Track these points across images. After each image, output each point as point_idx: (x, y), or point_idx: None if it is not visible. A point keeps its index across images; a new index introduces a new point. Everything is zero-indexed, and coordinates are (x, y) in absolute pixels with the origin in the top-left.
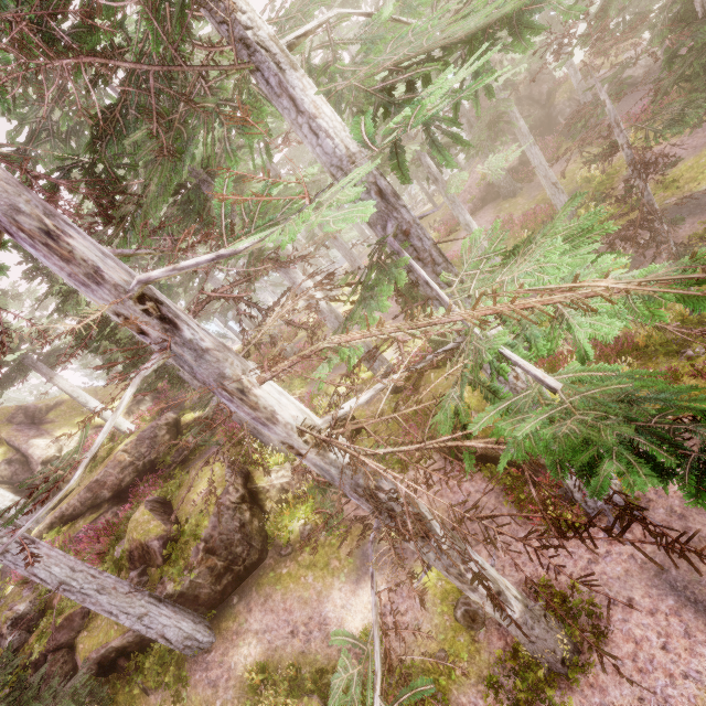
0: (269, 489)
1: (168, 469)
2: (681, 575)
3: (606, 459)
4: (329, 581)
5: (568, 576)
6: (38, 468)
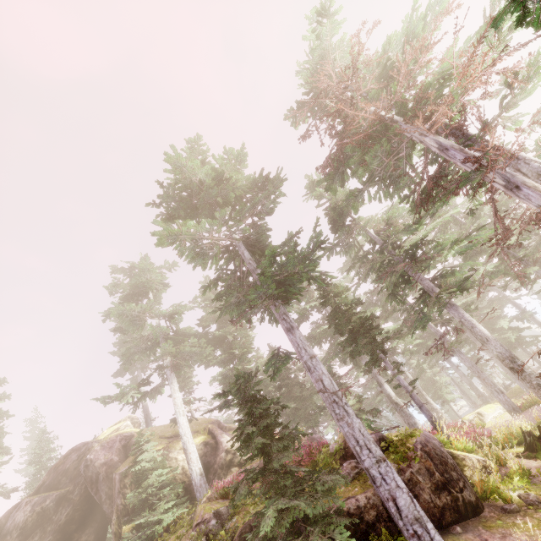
0: (464, 458)
1: None
2: None
3: None
4: None
5: None
6: (221, 453)
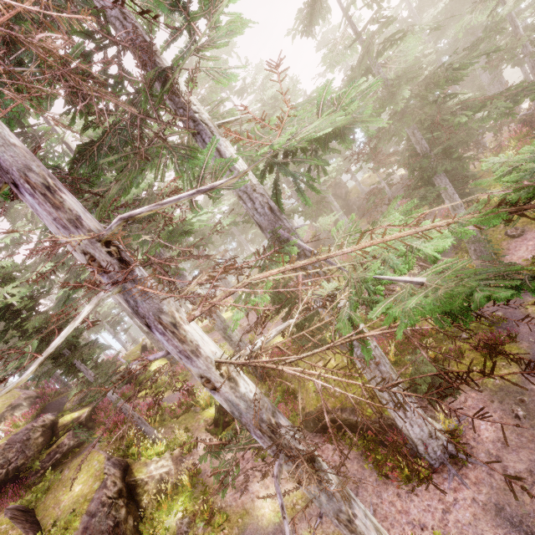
0: (148, 481)
1: (33, 476)
2: (514, 510)
3: (476, 293)
4: None
5: (466, 415)
6: None
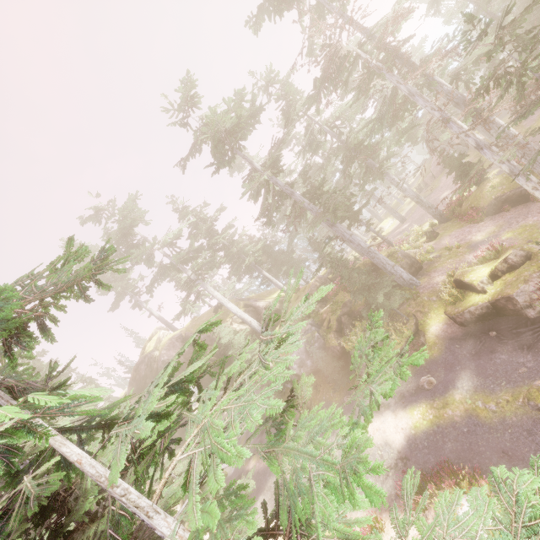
0: (409, 253)
1: None
2: None
3: None
4: (461, 257)
5: None
6: (263, 311)
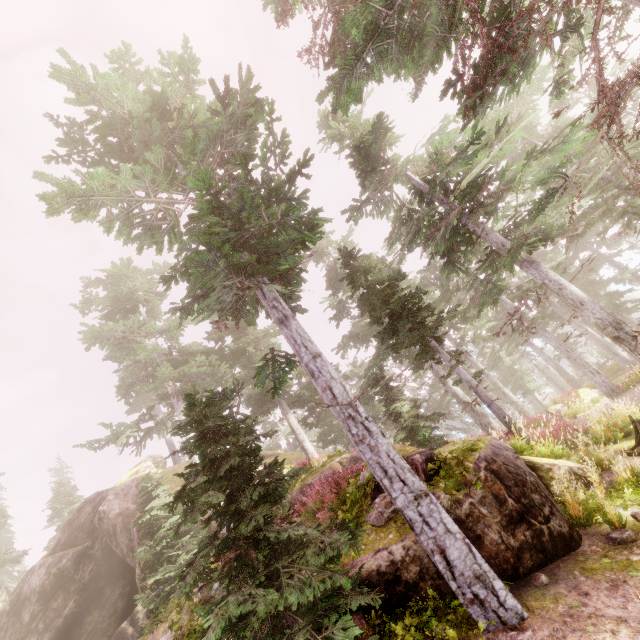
0: (551, 468)
1: None
2: None
3: None
4: None
5: None
6: None
